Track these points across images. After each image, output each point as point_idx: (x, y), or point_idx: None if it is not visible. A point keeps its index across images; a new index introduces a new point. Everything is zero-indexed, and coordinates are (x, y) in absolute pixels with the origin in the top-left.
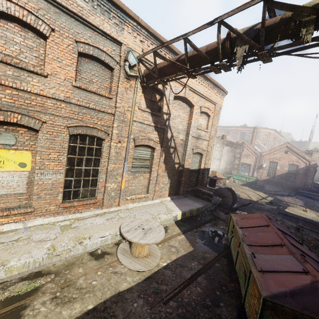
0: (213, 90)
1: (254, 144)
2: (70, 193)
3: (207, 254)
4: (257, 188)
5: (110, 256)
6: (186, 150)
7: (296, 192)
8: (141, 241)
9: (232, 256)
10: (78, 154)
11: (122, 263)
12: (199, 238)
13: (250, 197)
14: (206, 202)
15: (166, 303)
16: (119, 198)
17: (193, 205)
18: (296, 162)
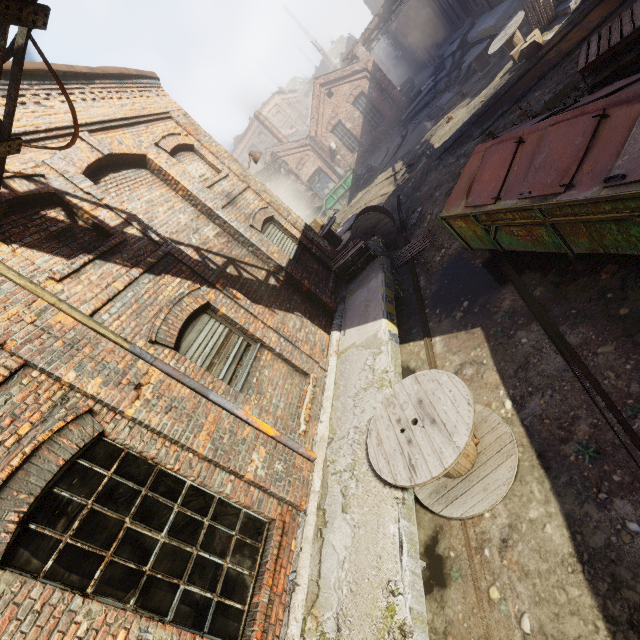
0: (130, 94)
1: (285, 138)
2: (223, 608)
3: (503, 304)
4: (369, 179)
5: (444, 538)
6: (248, 242)
7: (402, 125)
8: (459, 442)
9: (521, 258)
10: (102, 548)
11: (482, 513)
12: (453, 308)
13: (384, 194)
14: (373, 264)
15: (639, 439)
16: (295, 453)
17: (374, 291)
18: (355, 90)
